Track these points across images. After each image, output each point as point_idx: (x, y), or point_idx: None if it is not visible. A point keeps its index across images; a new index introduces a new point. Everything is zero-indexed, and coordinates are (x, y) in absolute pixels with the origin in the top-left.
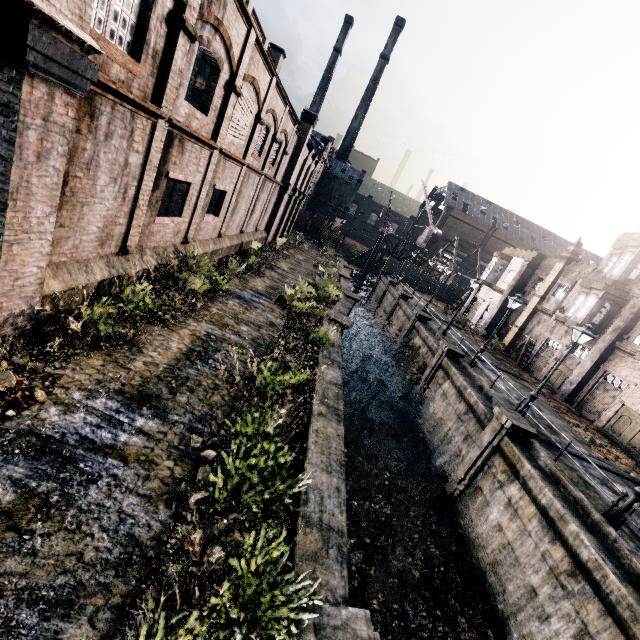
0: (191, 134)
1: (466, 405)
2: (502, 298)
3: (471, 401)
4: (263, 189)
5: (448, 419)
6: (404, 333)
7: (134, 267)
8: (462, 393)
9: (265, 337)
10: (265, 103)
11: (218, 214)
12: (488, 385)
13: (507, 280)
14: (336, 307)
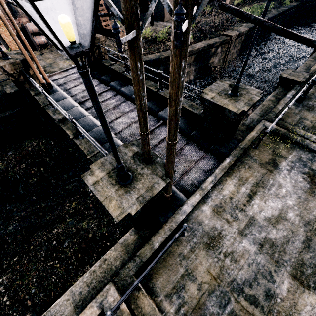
0: None
1: None
2: None
3: None
4: None
5: None
6: None
7: None
8: None
9: None
10: None
11: None
12: None
13: None
14: None
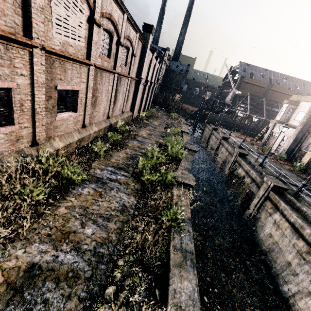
0: None
1: (306, 244)
2: (296, 132)
3: None
4: (120, 84)
5: (286, 250)
6: (229, 165)
7: None
8: (298, 230)
9: (111, 237)
10: (96, 3)
11: (76, 110)
12: None
13: (297, 118)
14: (182, 163)
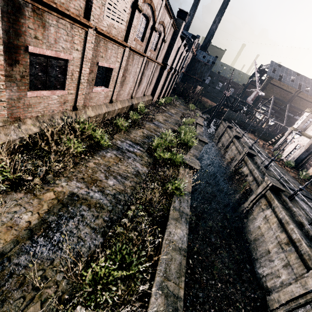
0: (46, 3)
1: (287, 237)
2: (310, 142)
3: (293, 236)
4: (147, 67)
5: (269, 240)
6: (236, 162)
7: (6, 137)
8: (284, 225)
9: (127, 190)
10: None
11: (108, 86)
12: (306, 220)
13: None
14: (191, 150)
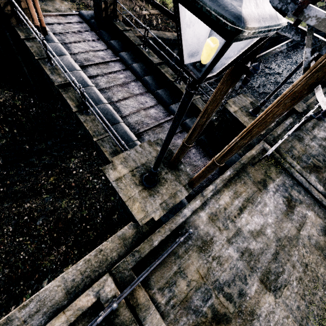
0: None
1: None
2: None
3: None
4: None
5: None
6: None
7: None
8: None
9: None
10: None
11: None
12: None
13: None
14: None
